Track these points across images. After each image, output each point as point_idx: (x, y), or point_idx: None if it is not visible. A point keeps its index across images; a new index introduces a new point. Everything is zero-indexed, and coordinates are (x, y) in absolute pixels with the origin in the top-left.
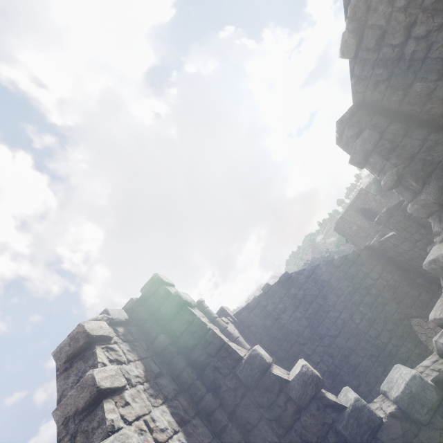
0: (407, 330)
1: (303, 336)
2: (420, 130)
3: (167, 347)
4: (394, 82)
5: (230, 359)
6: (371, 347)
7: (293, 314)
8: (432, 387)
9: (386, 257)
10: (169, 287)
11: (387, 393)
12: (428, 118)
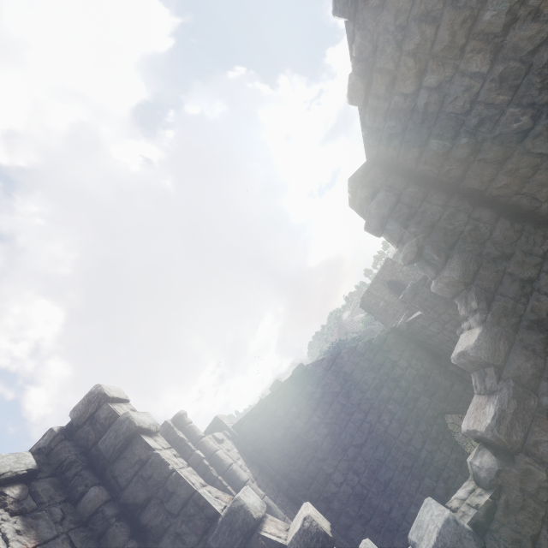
0: (441, 430)
1: (322, 449)
2: (440, 194)
3: (99, 510)
4: (409, 137)
5: (201, 518)
6: (403, 456)
7: (310, 420)
8: (470, 533)
9: (415, 340)
10: (117, 405)
11: (417, 546)
12: (447, 181)
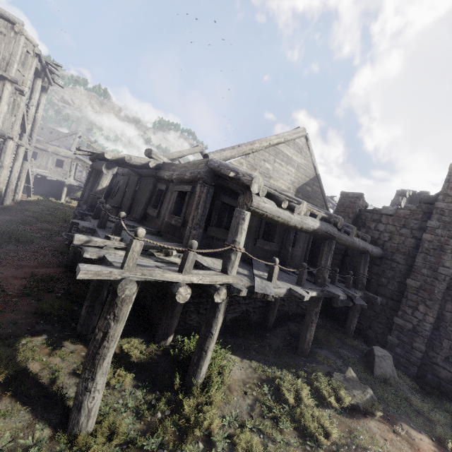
0: None
1: None
2: None
3: None
4: None
5: None
6: None
7: None
8: None
9: None
10: None
11: None
12: None
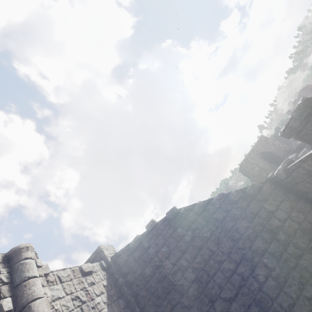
0: None
1: (188, 295)
2: None
3: None
4: None
5: None
6: None
7: (178, 262)
8: None
9: (295, 191)
10: None
11: None
12: None
